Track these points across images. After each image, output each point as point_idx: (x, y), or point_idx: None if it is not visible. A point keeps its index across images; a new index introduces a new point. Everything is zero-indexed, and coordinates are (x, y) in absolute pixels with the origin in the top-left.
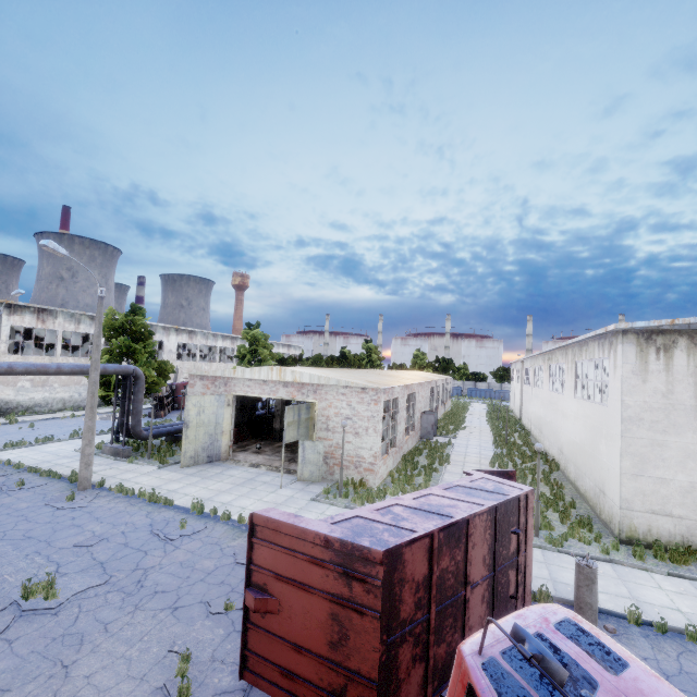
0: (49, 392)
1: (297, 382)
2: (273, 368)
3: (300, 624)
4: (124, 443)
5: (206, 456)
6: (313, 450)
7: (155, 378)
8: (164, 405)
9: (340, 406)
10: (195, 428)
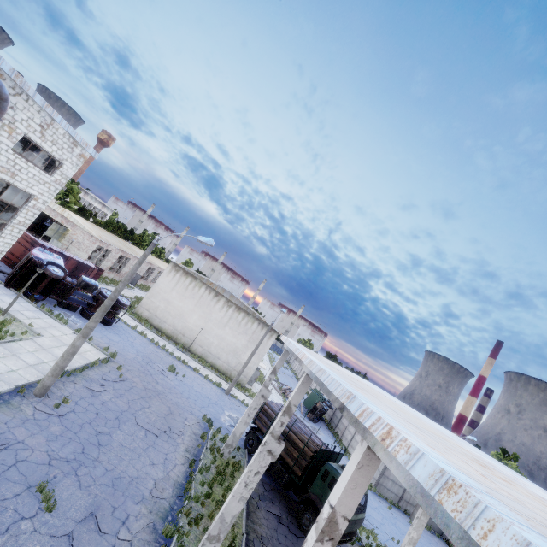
0: None
1: (68, 219)
2: (61, 208)
3: (16, 250)
4: None
5: None
6: (56, 244)
7: None
8: None
9: (79, 237)
10: None
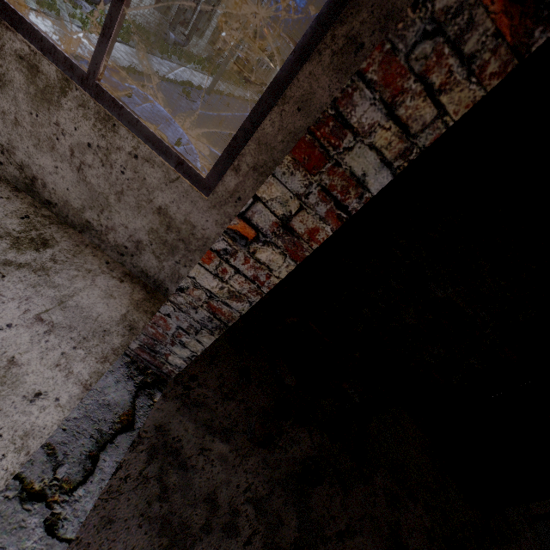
0: None
1: None
2: None
3: None
4: None
5: None
6: None
7: None
8: None
9: None
10: None
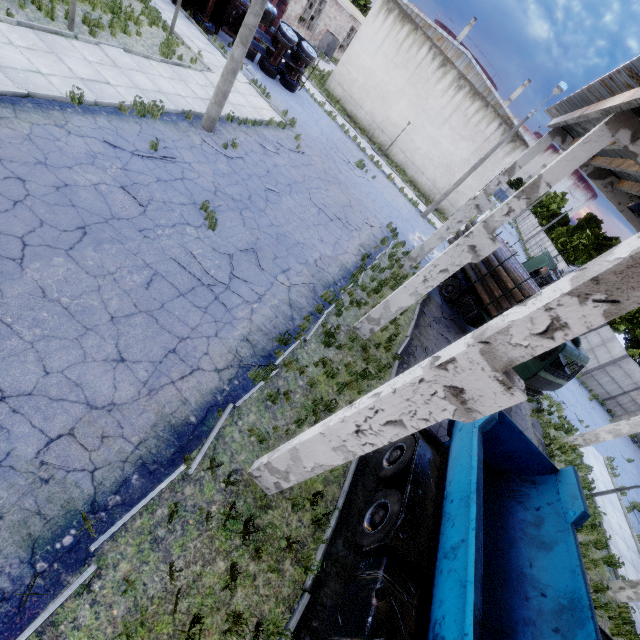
0: None
1: None
2: None
3: None
4: None
5: None
6: None
7: None
8: None
9: None
10: None
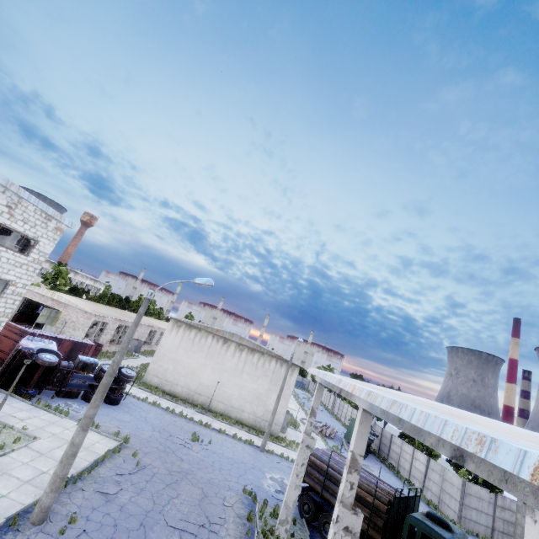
0: None
1: (59, 301)
2: (51, 291)
3: (5, 346)
4: None
5: None
6: (50, 330)
7: None
8: None
9: (73, 316)
10: None
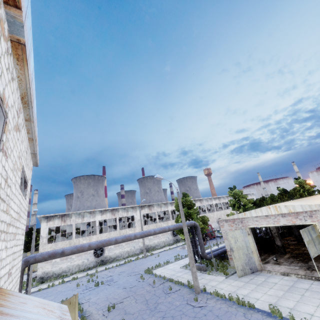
0: (158, 239)
1: (292, 212)
2: (269, 207)
3: None
4: (201, 263)
5: (249, 269)
6: None
7: (202, 225)
8: (204, 238)
9: None
10: (236, 251)
